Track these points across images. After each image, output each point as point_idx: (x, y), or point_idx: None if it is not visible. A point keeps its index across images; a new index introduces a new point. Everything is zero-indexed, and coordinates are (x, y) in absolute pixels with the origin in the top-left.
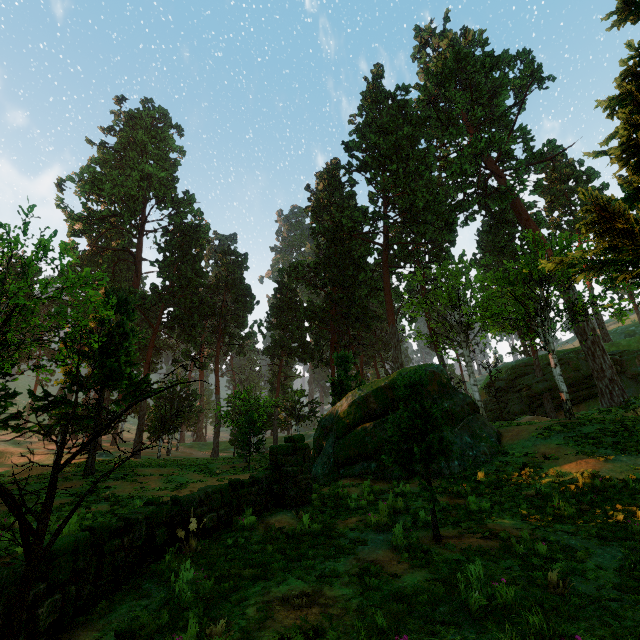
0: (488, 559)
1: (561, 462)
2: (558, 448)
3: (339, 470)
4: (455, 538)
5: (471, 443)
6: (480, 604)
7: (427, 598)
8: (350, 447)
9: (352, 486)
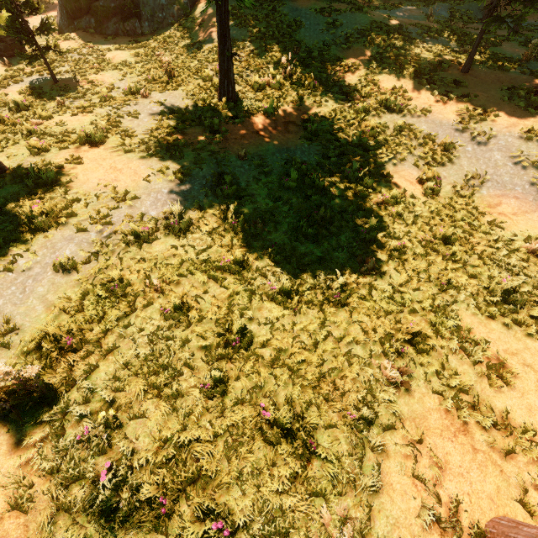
0: (58, 92)
1: (202, 30)
2: (212, 17)
3: (74, 23)
4: (67, 82)
5: (164, 5)
6: (11, 108)
7: (3, 106)
8: (71, 1)
9: (72, 40)
